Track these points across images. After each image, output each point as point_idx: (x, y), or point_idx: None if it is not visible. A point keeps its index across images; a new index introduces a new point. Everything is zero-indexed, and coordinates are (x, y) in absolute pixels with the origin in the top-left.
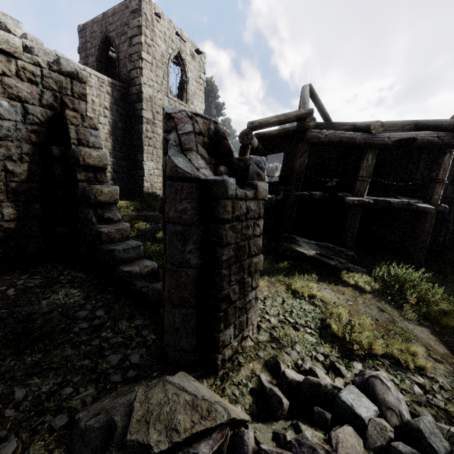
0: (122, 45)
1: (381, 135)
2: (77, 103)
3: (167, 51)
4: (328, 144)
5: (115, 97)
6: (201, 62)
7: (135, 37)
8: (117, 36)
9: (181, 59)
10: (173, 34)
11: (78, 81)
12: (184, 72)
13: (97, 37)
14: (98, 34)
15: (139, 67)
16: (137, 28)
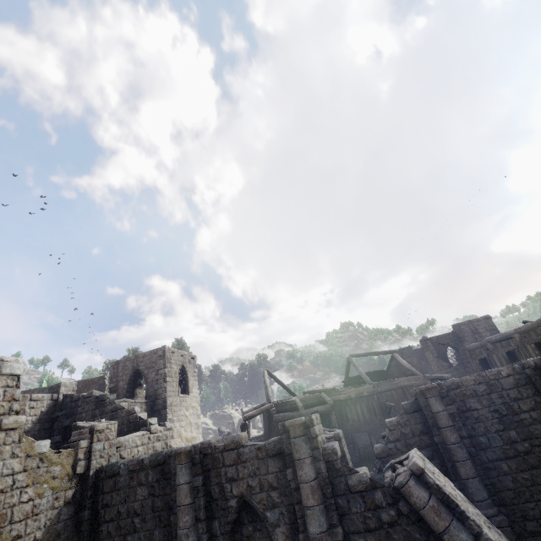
0: (150, 374)
1: (305, 411)
2: (171, 441)
3: (177, 368)
4: (284, 420)
5: (148, 410)
6: (194, 361)
7: (161, 369)
8: (146, 369)
9: (184, 368)
10: (180, 356)
11: (171, 430)
12: (186, 374)
13: (129, 369)
14: (130, 367)
15: (164, 387)
16: (162, 364)
